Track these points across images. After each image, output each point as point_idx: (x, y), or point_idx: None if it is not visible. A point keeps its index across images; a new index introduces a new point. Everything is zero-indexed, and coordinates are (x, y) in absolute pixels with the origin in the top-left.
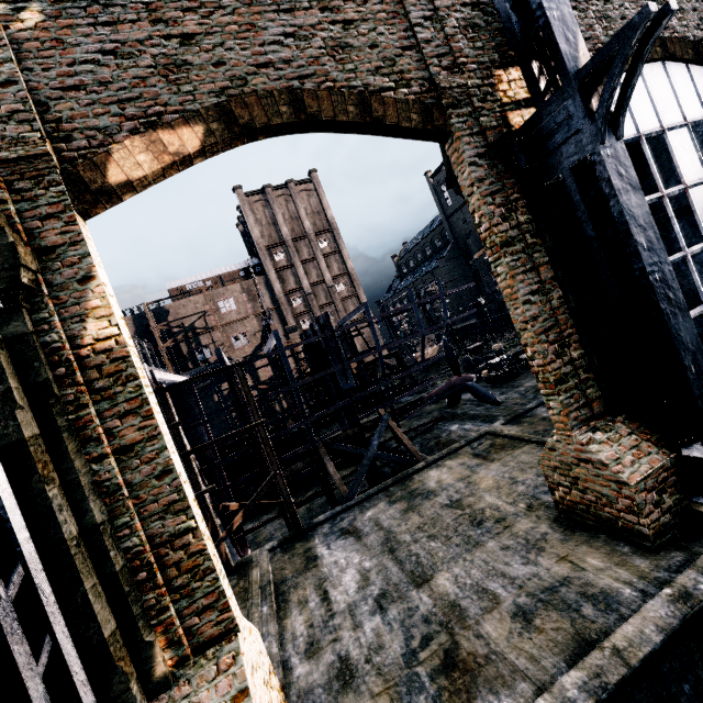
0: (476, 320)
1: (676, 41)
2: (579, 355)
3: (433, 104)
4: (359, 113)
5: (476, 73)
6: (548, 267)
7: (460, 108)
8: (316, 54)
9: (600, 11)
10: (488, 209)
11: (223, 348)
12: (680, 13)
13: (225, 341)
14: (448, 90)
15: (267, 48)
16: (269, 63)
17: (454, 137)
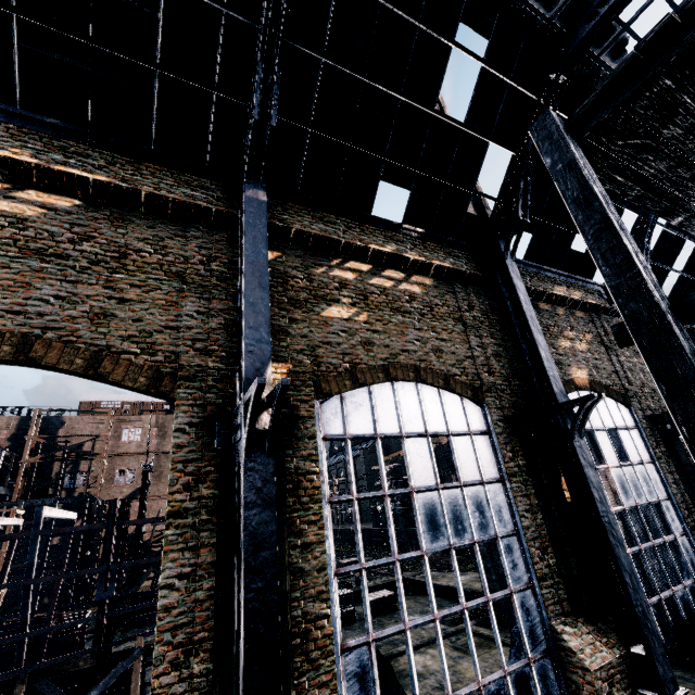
0: (373, 526)
1: (429, 371)
2: (203, 670)
3: (168, 373)
4: (85, 366)
5: (223, 359)
6: (213, 549)
7: (194, 381)
8: (77, 315)
9: (367, 338)
10: (174, 475)
11: (96, 481)
12: (440, 353)
13: (101, 473)
14: (188, 366)
15: (30, 302)
16: (24, 312)
17: (176, 403)
